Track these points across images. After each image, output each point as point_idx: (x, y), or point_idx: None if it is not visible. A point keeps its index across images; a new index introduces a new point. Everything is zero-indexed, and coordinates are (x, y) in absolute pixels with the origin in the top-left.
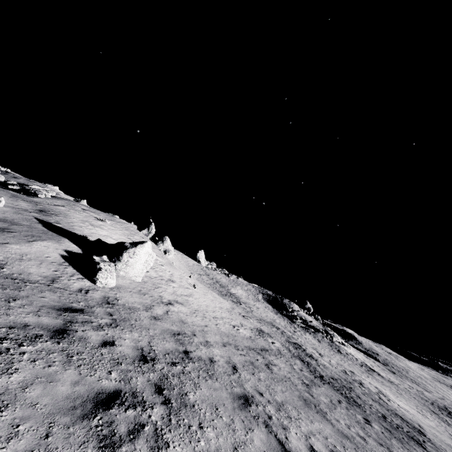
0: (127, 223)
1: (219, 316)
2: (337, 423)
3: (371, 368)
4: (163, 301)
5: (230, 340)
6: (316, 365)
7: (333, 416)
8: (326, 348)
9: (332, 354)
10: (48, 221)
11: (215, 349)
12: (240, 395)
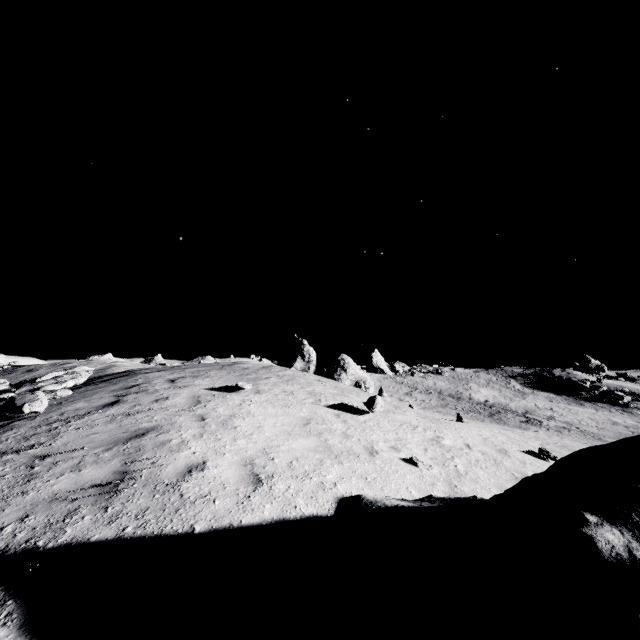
0: (267, 364)
1: None
2: None
3: None
4: None
5: None
6: None
7: None
8: None
9: None
10: (59, 536)
11: None
12: None
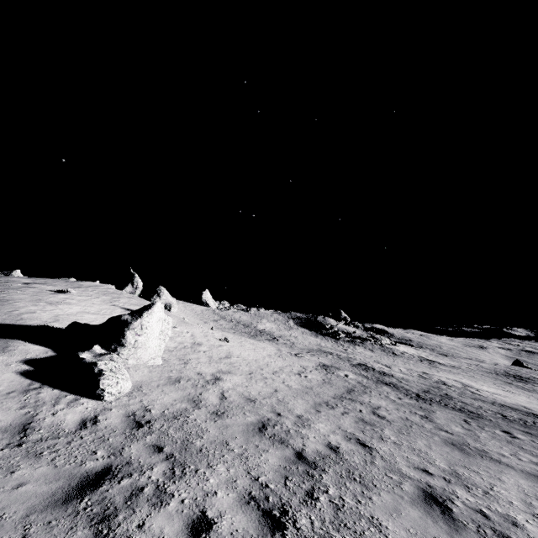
0: (100, 285)
1: (277, 368)
2: (508, 459)
3: (429, 359)
4: (207, 379)
5: (314, 398)
6: (399, 382)
7: (492, 450)
8: (383, 356)
9: (393, 361)
10: None
11: (316, 424)
12: (421, 495)
